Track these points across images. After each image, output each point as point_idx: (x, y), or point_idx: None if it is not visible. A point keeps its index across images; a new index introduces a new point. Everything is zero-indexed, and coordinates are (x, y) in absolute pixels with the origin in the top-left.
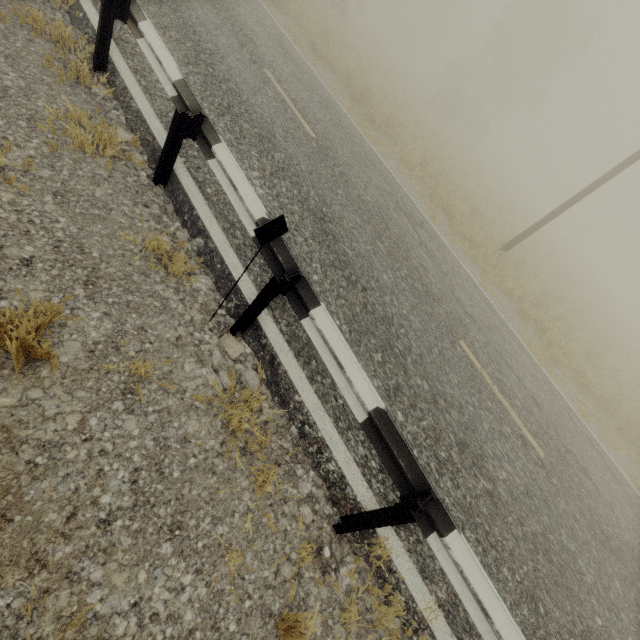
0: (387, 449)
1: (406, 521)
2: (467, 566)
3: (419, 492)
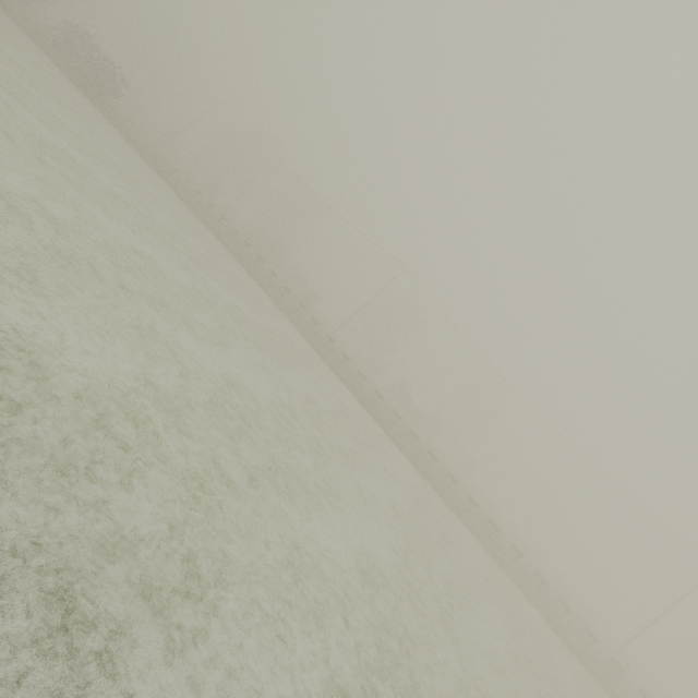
0: None
1: None
2: None
3: None
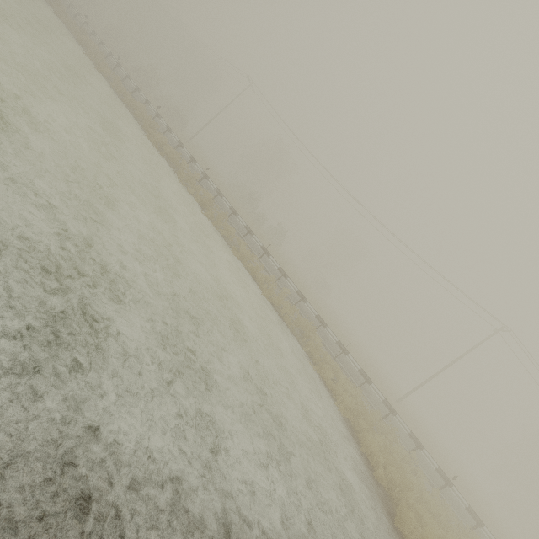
0: (470, 513)
1: (481, 525)
2: (487, 531)
3: (478, 520)
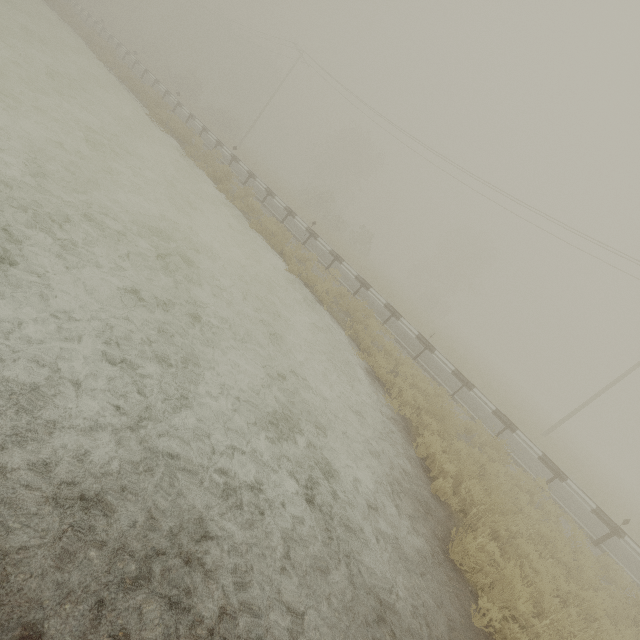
0: None
1: None
2: None
3: None
